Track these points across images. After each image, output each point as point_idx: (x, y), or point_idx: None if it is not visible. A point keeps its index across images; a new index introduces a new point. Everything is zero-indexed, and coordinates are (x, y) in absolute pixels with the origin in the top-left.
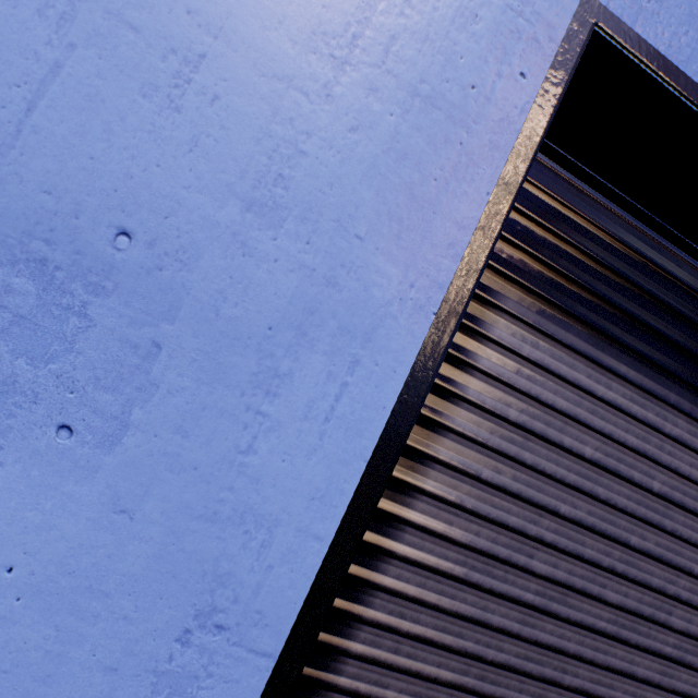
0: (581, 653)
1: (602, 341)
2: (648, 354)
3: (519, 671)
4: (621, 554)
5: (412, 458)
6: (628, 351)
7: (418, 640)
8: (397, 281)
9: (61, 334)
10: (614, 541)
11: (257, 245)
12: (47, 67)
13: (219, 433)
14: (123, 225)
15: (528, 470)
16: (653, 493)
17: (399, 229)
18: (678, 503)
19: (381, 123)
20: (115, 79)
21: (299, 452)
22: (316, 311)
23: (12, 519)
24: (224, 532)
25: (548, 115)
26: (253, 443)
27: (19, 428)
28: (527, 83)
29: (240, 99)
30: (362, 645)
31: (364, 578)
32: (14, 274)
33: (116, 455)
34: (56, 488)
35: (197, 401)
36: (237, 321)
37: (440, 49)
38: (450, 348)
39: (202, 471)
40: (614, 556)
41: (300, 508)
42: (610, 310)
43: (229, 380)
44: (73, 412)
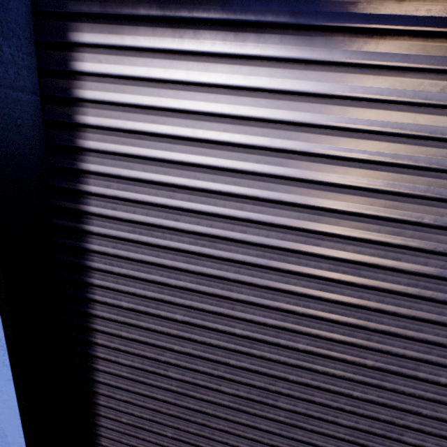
0: (241, 279)
1: (174, 28)
2: (225, 17)
3: (197, 291)
4: (253, 206)
5: (76, 175)
6: (203, 25)
7: (126, 277)
8: None
9: None
10: (243, 197)
11: None
12: None
13: None
14: None
15: (152, 162)
16: (271, 149)
17: None
18: (303, 151)
19: None
20: None
21: None
22: None
23: None
24: None
25: None
26: None
27: None
28: None
29: None
30: (99, 280)
31: (84, 247)
32: None
33: None
34: None
35: None
36: None
37: None
38: (64, 94)
39: None
40: (247, 209)
41: None
42: None
43: None
44: None
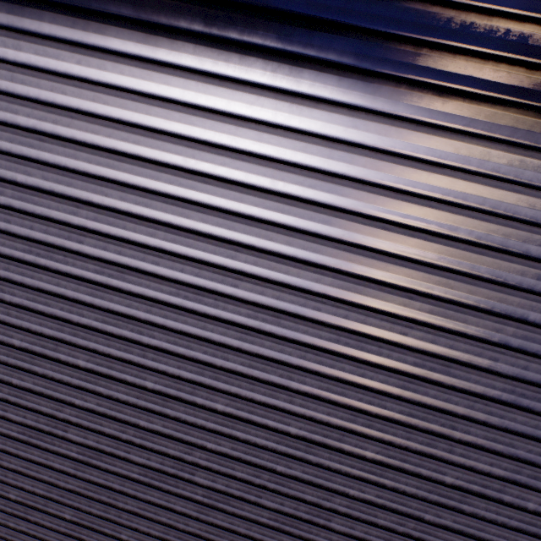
0: (153, 320)
1: (81, 19)
2: (136, 16)
3: (103, 331)
4: (166, 234)
5: None
6: (112, 20)
7: (20, 308)
8: None
9: None
10: (155, 222)
11: None
12: None
13: None
14: None
15: (53, 169)
16: (185, 170)
17: None
18: (219, 176)
19: None
20: None
21: None
22: None
23: None
24: None
25: None
26: None
27: None
28: None
29: None
30: None
31: None
32: None
33: None
34: None
35: None
36: None
37: None
38: None
39: None
40: (160, 237)
41: None
42: None
43: None
44: None
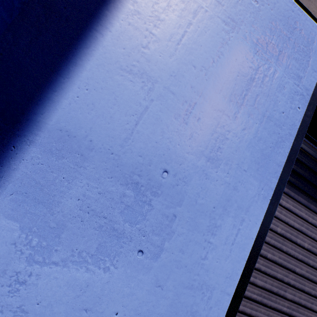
0: None
1: (310, 199)
2: None
3: None
4: None
5: None
6: None
7: None
8: (257, 187)
9: (141, 212)
10: (316, 283)
11: (210, 174)
12: (143, 108)
13: (195, 251)
14: (165, 168)
15: (284, 253)
16: None
17: (258, 167)
18: None
19: (253, 127)
20: (165, 112)
21: (222, 258)
22: (230, 200)
23: (119, 291)
24: (194, 293)
25: (307, 122)
26: (206, 255)
27: (124, 252)
28: (300, 111)
29: (207, 119)
30: None
31: None
32: (126, 188)
33: (158, 262)
34: (135, 277)
35: (187, 238)
36: (202, 205)
37: (272, 99)
38: None
39: (188, 267)
40: (316, 290)
41: (222, 281)
42: (313, 186)
43: (199, 229)
44: (144, 244)
